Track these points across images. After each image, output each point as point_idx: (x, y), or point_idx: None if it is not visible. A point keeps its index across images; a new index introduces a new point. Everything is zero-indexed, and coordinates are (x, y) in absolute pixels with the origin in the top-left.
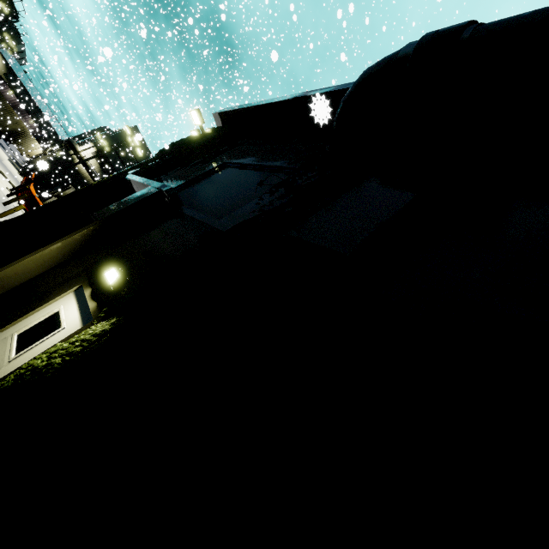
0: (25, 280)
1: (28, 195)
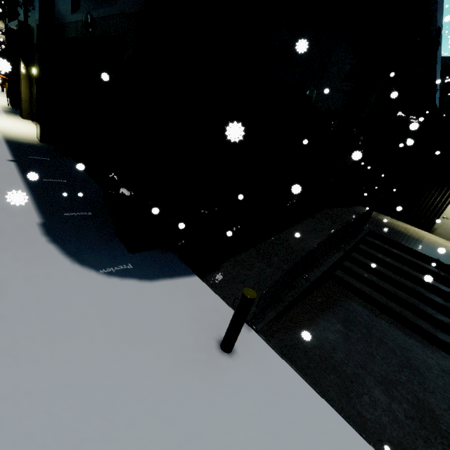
0: (30, 97)
1: (4, 81)
